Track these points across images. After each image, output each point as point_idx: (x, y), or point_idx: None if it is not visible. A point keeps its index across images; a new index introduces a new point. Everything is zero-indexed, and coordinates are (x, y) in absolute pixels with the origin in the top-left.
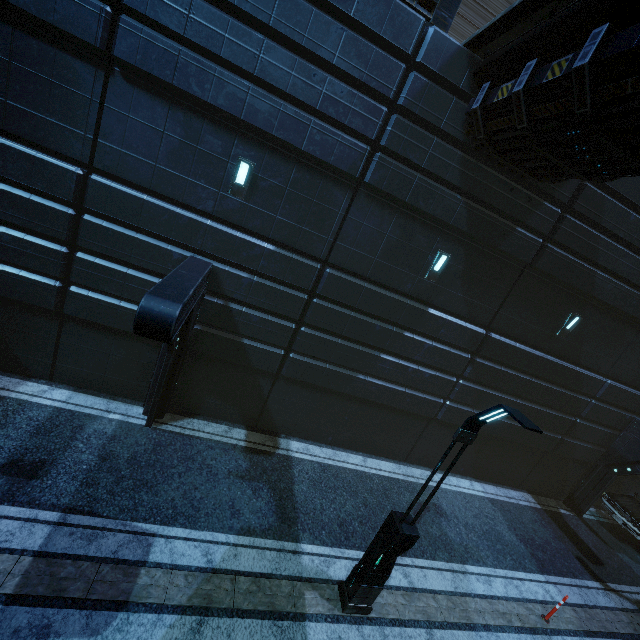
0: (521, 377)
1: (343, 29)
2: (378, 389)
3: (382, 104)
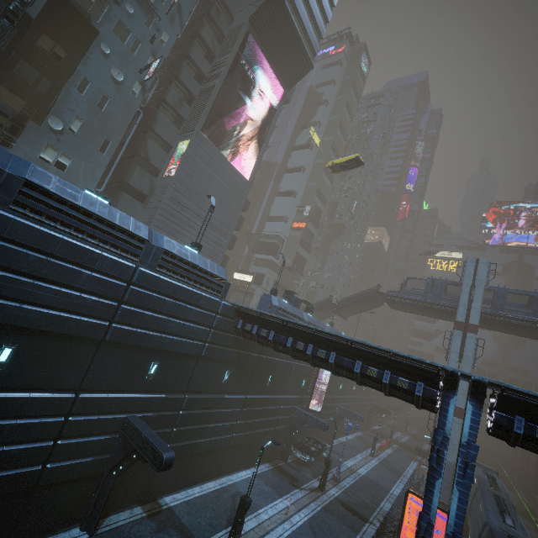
0: (259, 409)
1: (196, 309)
2: (207, 443)
3: (207, 326)
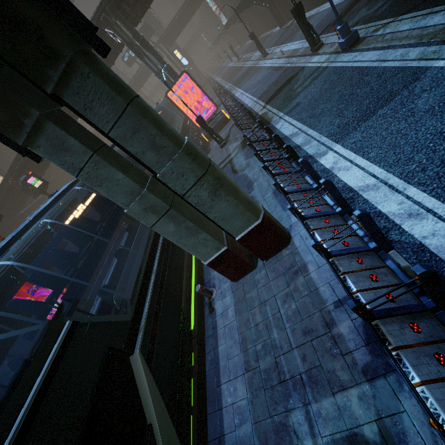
0: None
1: None
2: None
3: None
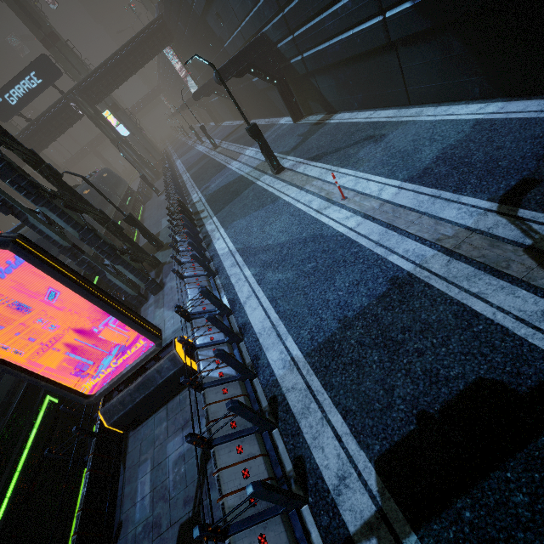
0: None
1: None
2: (339, 47)
3: None
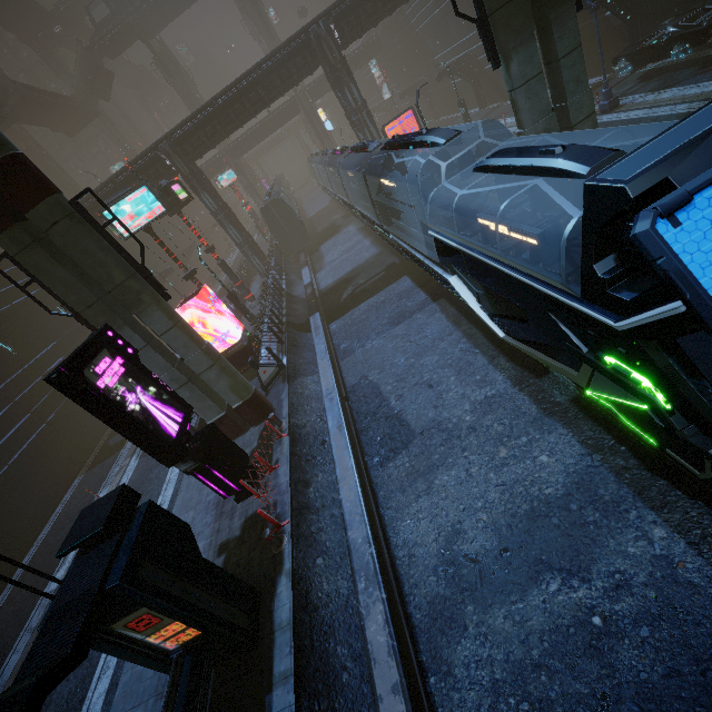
0: None
1: None
2: None
3: None
